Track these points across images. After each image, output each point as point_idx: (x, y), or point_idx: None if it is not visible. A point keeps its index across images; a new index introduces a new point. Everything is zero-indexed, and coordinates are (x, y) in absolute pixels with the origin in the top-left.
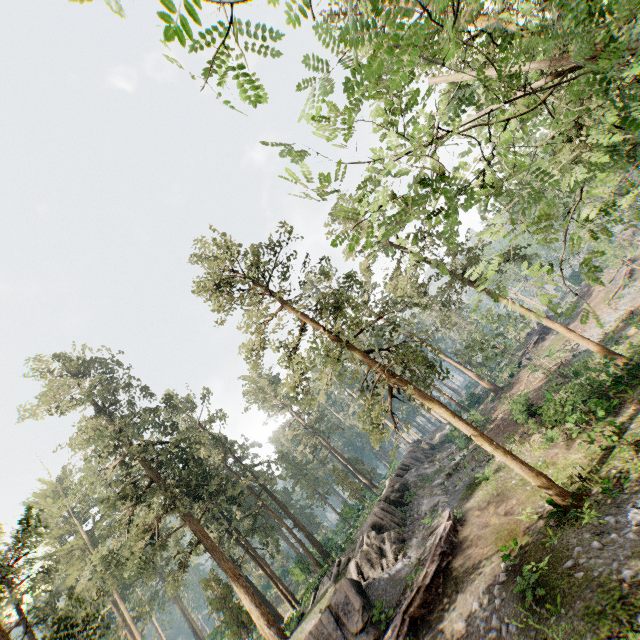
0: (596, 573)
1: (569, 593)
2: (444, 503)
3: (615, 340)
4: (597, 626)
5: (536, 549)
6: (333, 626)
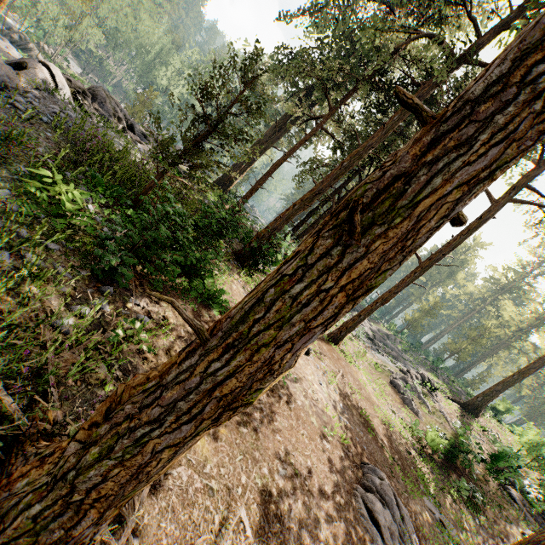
0: None
1: None
2: None
3: None
4: None
5: None
6: None
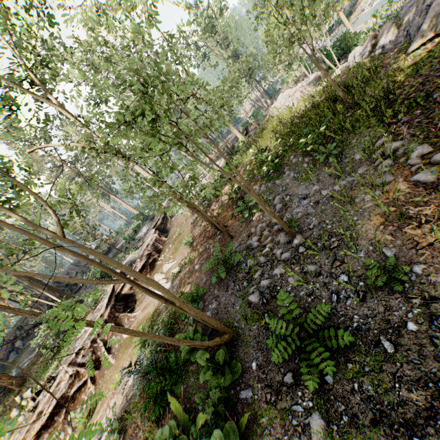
0: None
1: None
2: None
3: None
4: None
5: None
6: (75, 267)
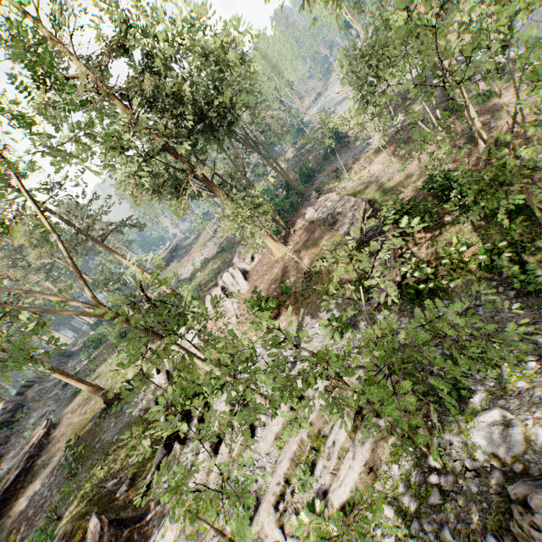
0: (105, 442)
1: (89, 458)
2: (51, 412)
3: (191, 279)
4: (90, 473)
5: (88, 435)
6: None
